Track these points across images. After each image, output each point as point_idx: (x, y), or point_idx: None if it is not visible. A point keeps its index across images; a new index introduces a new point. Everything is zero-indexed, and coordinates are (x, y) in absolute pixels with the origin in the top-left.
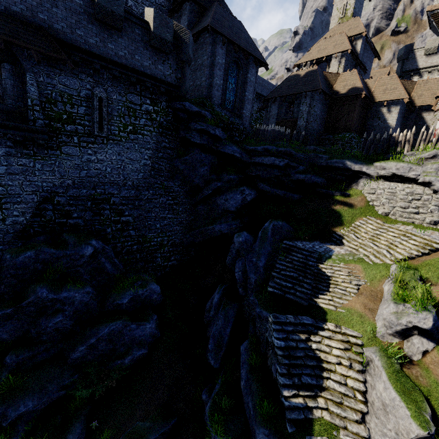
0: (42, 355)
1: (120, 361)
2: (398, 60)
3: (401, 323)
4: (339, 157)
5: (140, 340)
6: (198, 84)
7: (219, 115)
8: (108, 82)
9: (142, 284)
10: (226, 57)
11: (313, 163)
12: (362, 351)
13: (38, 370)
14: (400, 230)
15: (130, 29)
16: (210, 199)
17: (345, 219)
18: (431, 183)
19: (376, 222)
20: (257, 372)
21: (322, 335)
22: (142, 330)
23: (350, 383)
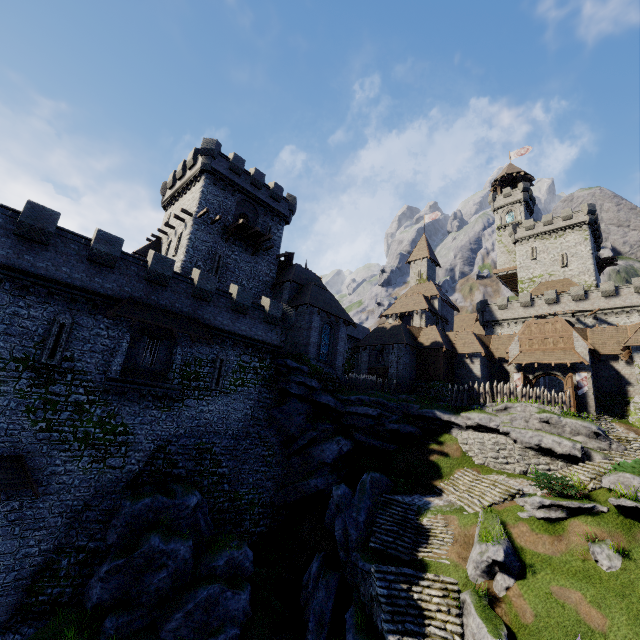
0: (138, 623)
1: (213, 639)
2: (478, 311)
3: (484, 560)
4: (429, 407)
5: (233, 616)
6: (296, 341)
7: (315, 367)
8: (230, 348)
9: (238, 544)
10: (320, 322)
11: (406, 412)
12: (458, 595)
13: (134, 639)
14: (491, 479)
15: (252, 312)
16: (305, 450)
17: (444, 472)
18: (509, 433)
19: (472, 474)
20: (364, 630)
21: (423, 584)
22: (236, 601)
23: (448, 626)
